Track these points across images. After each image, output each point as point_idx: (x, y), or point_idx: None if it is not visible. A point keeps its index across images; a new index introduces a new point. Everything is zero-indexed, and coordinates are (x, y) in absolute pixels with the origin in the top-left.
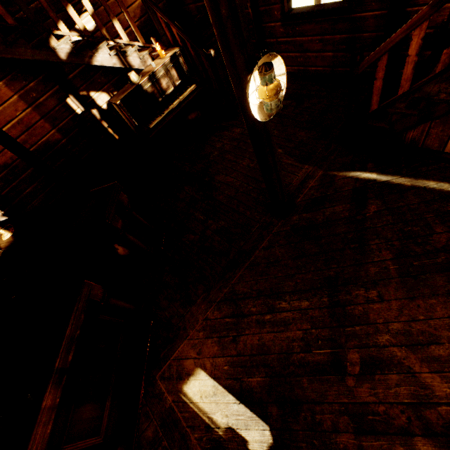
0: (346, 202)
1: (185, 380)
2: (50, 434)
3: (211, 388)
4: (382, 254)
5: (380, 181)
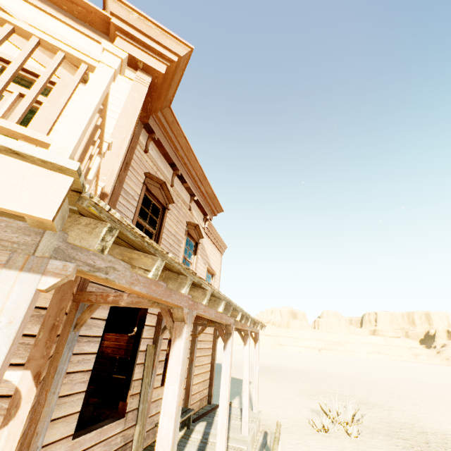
0: None
1: None
2: None
3: None
4: None
5: None
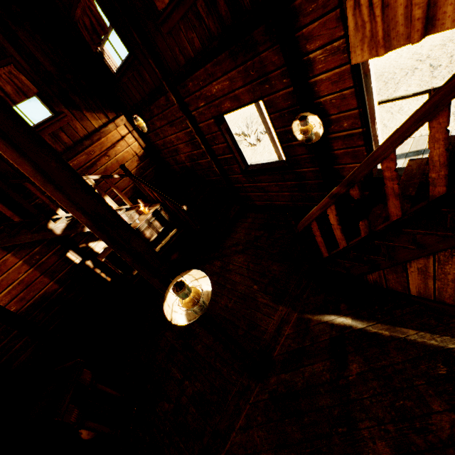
0: (325, 357)
1: None
2: None
3: None
4: (377, 446)
5: (356, 327)
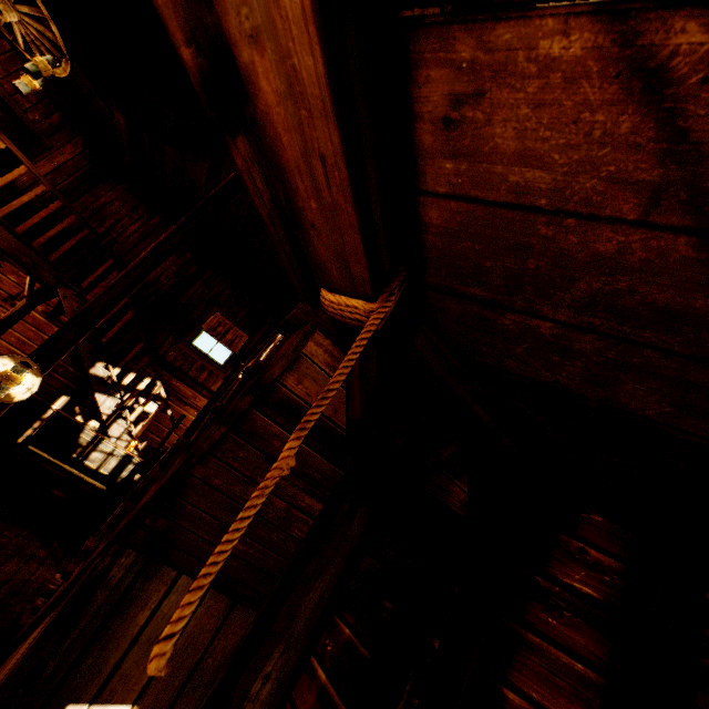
0: None
1: None
2: None
3: None
4: None
5: None
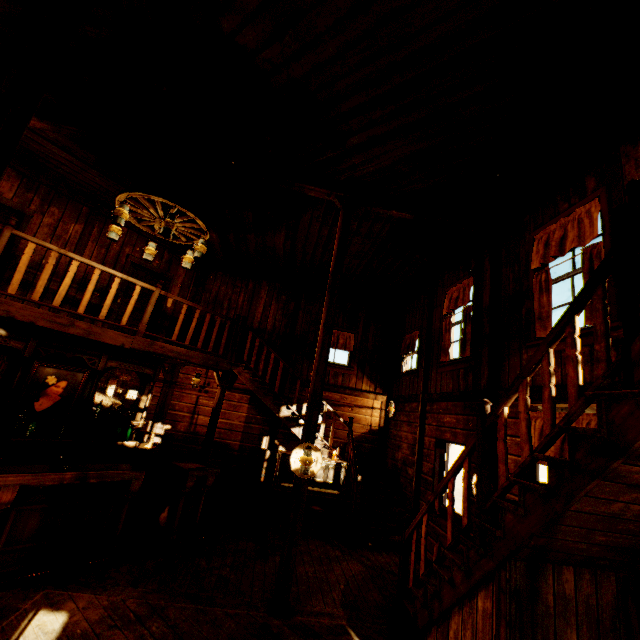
0: None
1: (51, 608)
2: (43, 486)
3: (52, 628)
4: None
5: None
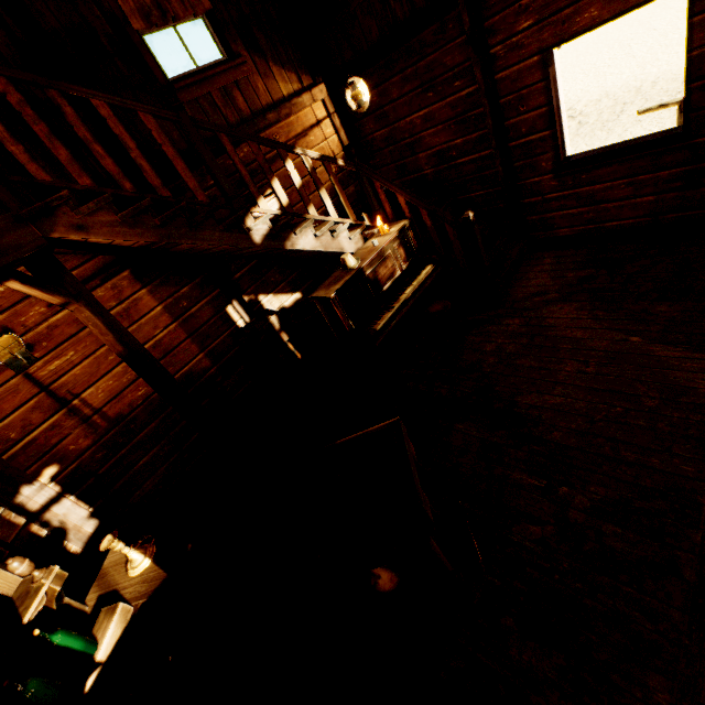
0: None
1: None
2: None
3: None
4: None
5: None
